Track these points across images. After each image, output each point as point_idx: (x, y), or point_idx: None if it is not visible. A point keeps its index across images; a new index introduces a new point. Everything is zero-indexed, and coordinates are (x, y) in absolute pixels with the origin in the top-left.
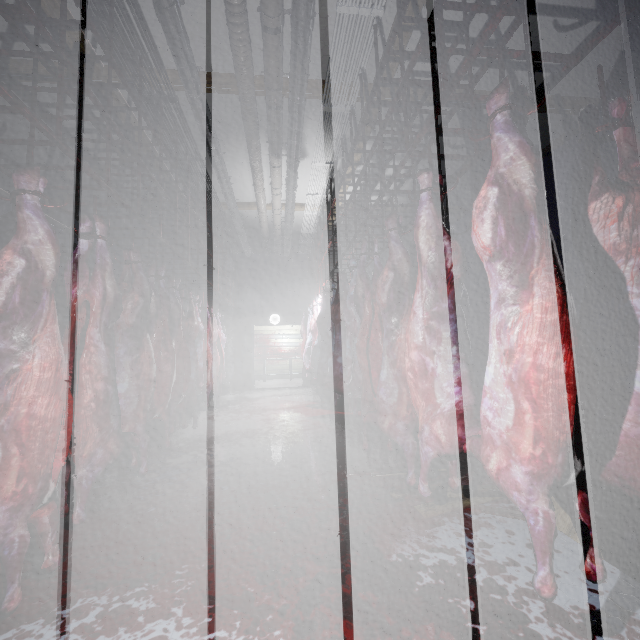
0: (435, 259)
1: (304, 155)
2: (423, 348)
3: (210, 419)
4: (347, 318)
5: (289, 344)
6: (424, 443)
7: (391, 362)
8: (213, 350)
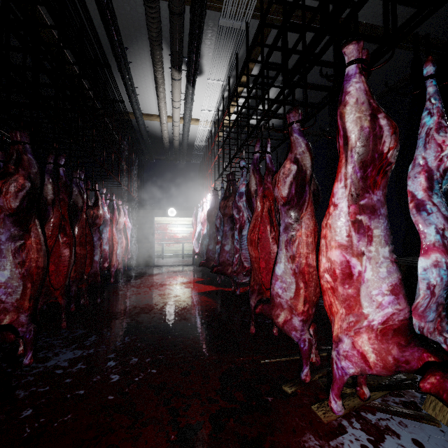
0: (368, 141)
1: (201, 72)
2: (349, 247)
3: (114, 293)
4: (236, 212)
5: (182, 232)
6: (342, 357)
7: (290, 257)
8: (119, 235)
